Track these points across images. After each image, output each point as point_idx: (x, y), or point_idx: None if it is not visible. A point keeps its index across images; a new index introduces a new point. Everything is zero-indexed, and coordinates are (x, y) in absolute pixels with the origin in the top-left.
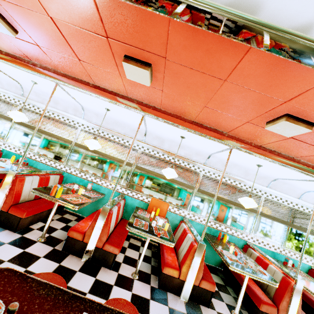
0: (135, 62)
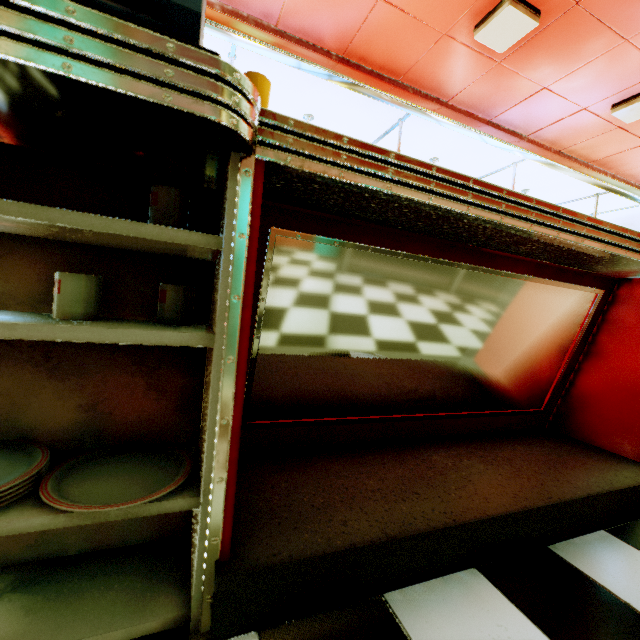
0: (524, 8)
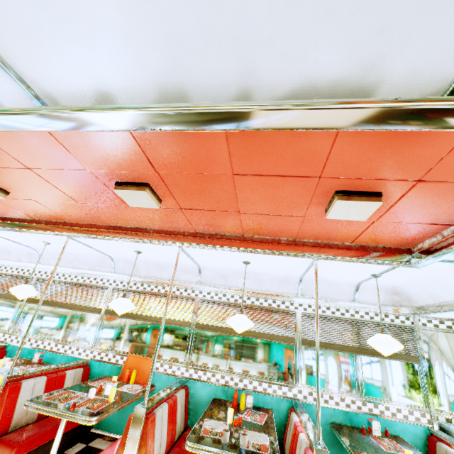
0: None
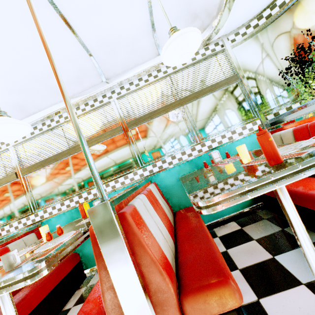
0: None
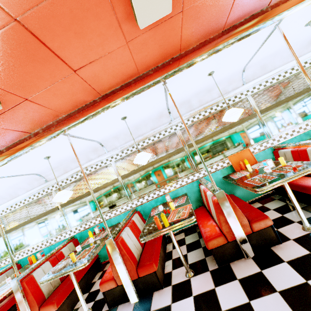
0: None
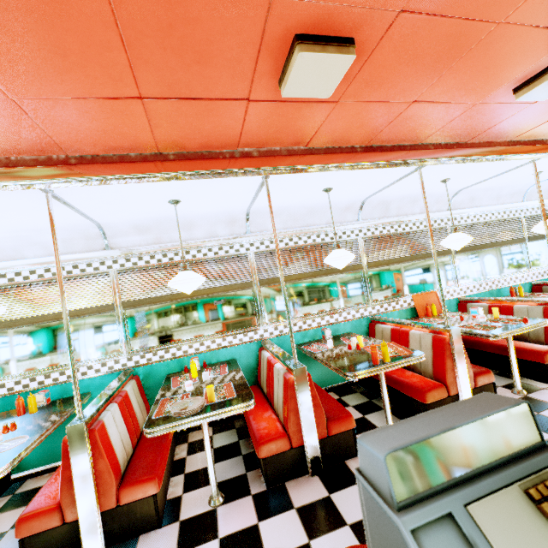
0: None
